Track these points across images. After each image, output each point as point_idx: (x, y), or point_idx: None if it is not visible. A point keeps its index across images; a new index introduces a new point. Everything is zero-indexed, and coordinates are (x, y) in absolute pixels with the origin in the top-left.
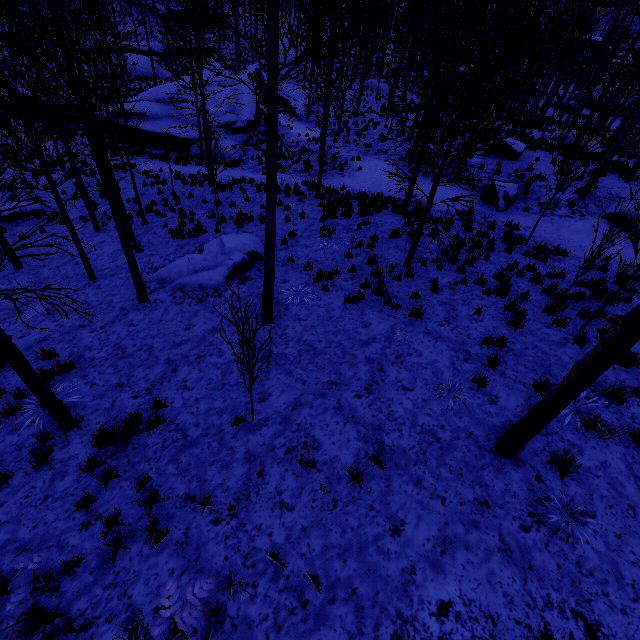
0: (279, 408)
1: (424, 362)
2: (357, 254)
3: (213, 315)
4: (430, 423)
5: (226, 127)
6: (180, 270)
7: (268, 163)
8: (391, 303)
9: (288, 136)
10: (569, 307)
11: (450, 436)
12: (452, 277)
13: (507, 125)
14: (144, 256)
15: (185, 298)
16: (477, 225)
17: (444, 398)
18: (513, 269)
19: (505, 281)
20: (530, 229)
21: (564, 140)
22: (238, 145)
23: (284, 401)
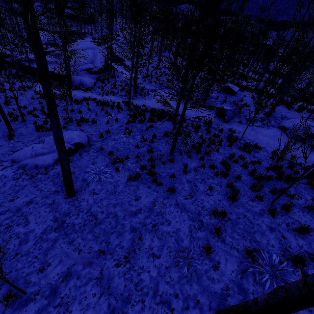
0: (52, 279)
1: (171, 230)
2: (143, 145)
3: (35, 189)
4: (168, 292)
5: (87, 70)
6: (26, 154)
7: (43, 91)
8: (156, 181)
9: (120, 77)
10: (264, 185)
11: (181, 306)
12: (196, 163)
13: (230, 78)
14: (13, 142)
15: (22, 174)
16: (213, 130)
17: (181, 265)
18: (232, 158)
19: (227, 167)
20: (241, 133)
21: (257, 87)
22: (93, 80)
23: (58, 271)
